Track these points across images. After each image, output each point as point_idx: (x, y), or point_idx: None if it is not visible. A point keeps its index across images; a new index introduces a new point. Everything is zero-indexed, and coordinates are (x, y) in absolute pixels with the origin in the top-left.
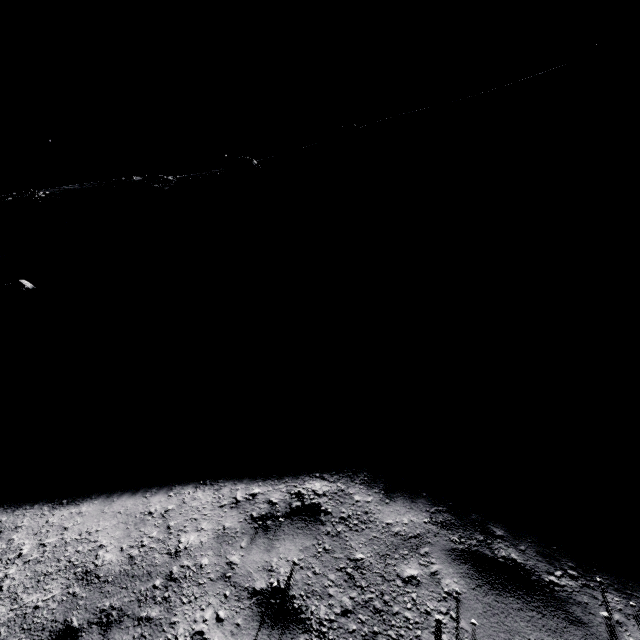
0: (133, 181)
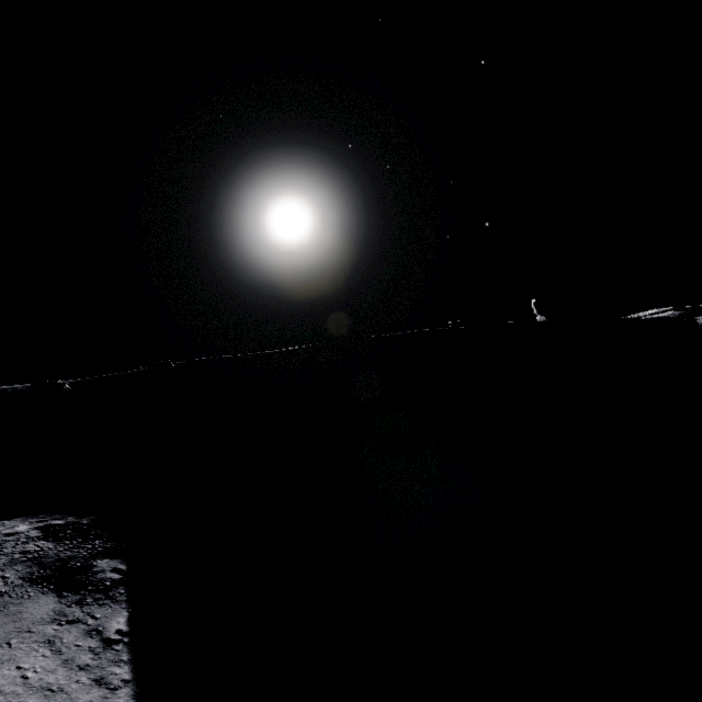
0: None
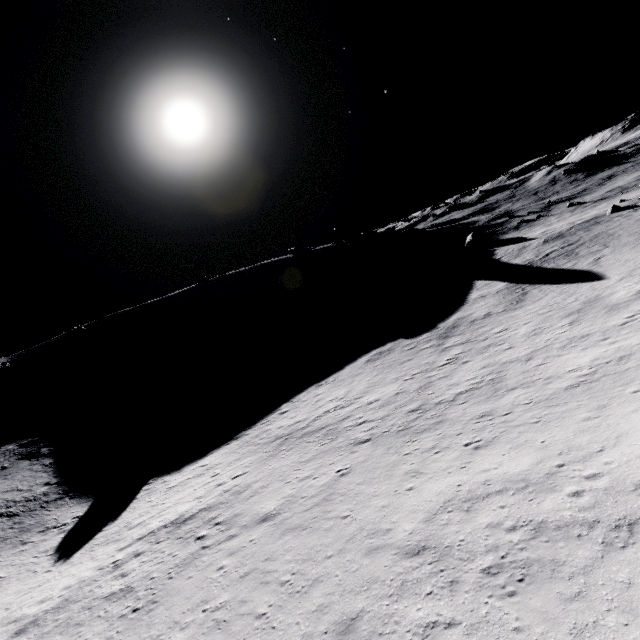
0: None
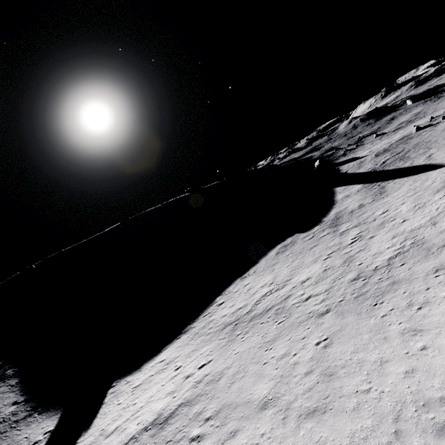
0: None
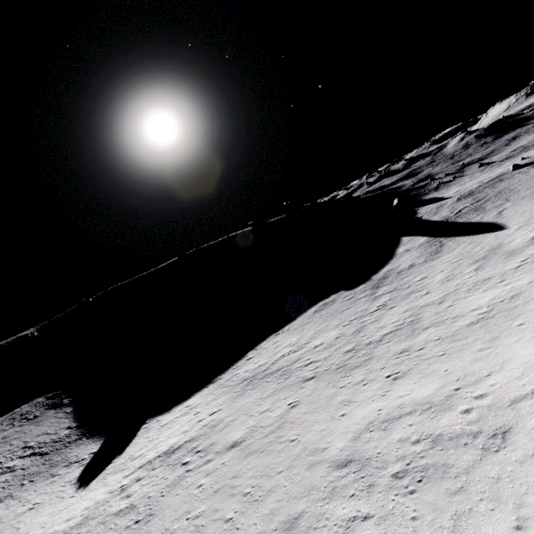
0: None
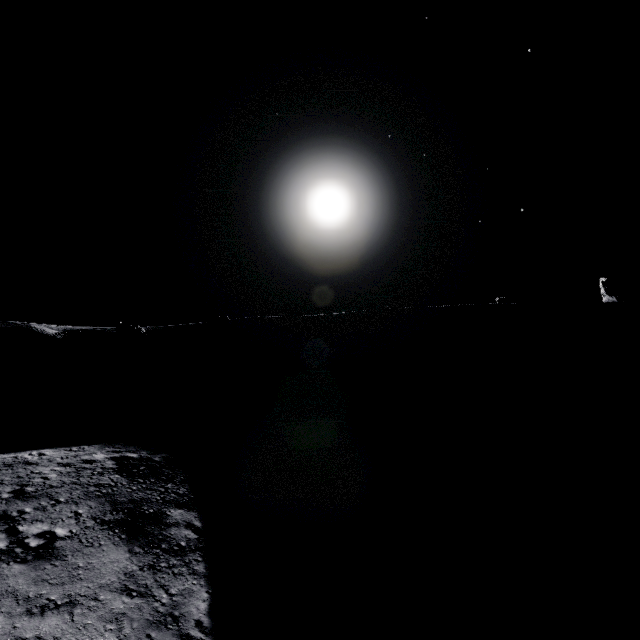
0: (30, 327)
